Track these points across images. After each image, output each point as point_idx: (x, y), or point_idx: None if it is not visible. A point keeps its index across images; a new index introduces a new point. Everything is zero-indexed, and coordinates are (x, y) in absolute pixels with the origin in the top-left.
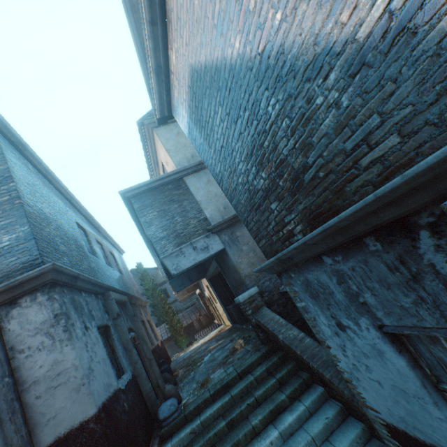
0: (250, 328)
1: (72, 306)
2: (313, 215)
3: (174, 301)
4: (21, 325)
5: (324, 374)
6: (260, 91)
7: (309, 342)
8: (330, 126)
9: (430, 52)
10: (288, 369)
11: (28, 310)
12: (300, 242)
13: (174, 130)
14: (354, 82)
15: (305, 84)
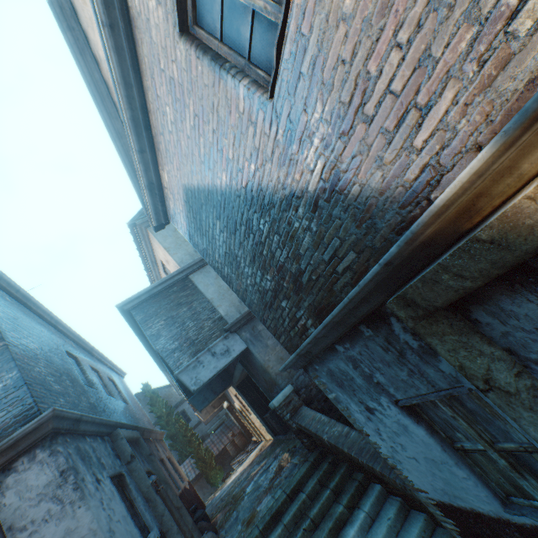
0: (294, 436)
1: (78, 457)
2: (317, 310)
3: (197, 424)
4: (19, 495)
5: (374, 468)
6: (251, 213)
7: (354, 436)
8: (309, 242)
9: (352, 205)
10: (341, 473)
11: (26, 474)
12: (311, 337)
13: (171, 225)
14: (316, 216)
15: (284, 213)
